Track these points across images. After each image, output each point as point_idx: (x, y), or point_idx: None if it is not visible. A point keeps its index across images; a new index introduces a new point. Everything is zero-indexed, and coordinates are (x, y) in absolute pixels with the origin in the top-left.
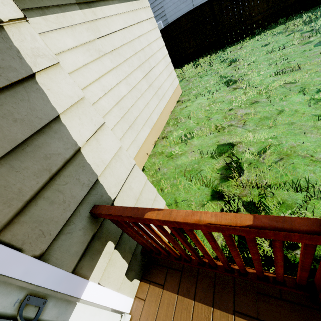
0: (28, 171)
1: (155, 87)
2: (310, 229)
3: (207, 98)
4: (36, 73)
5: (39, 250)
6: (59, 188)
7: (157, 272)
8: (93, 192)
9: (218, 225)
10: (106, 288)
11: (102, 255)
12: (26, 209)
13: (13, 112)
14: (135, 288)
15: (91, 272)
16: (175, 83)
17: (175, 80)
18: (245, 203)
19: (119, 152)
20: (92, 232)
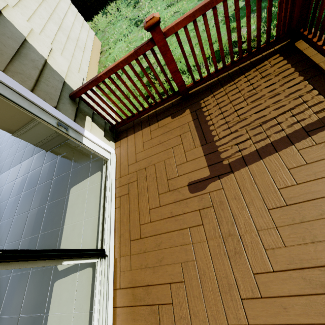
0: (28, 66)
1: (73, 39)
2: (147, 42)
3: (124, 41)
4: (1, 11)
5: (53, 105)
6: (47, 79)
7: (122, 135)
8: (65, 87)
9: (124, 59)
10: (95, 137)
11: (86, 121)
12: (37, 85)
13: (4, 33)
14: (113, 145)
15: (84, 126)
16: (91, 34)
17: (90, 31)
18: (162, 93)
19: (70, 68)
20: (75, 107)
